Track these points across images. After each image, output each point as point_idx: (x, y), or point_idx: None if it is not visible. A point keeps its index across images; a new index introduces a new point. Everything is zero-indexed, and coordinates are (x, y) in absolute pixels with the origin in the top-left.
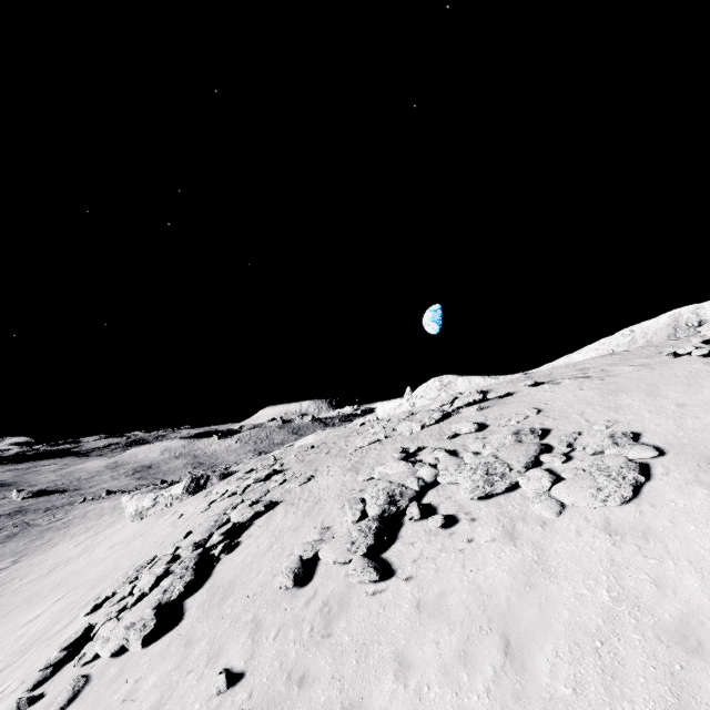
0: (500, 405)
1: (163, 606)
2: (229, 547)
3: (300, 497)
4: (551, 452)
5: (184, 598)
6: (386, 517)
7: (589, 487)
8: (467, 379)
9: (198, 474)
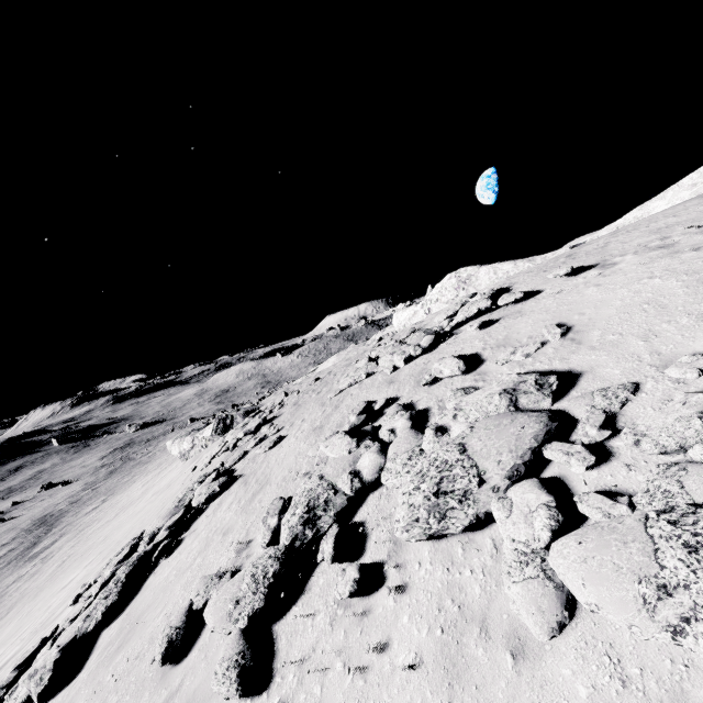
0: (513, 317)
1: (80, 639)
2: (169, 547)
3: (255, 473)
4: (571, 433)
5: (105, 626)
6: (297, 548)
7: (637, 576)
8: (492, 269)
9: (222, 415)
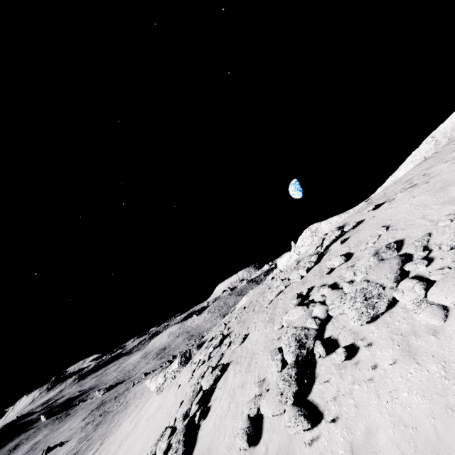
0: (356, 233)
1: None
2: (203, 413)
3: (241, 355)
4: (412, 259)
5: None
6: (301, 360)
7: None
8: (327, 222)
9: (183, 351)
